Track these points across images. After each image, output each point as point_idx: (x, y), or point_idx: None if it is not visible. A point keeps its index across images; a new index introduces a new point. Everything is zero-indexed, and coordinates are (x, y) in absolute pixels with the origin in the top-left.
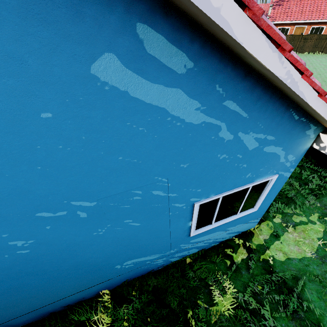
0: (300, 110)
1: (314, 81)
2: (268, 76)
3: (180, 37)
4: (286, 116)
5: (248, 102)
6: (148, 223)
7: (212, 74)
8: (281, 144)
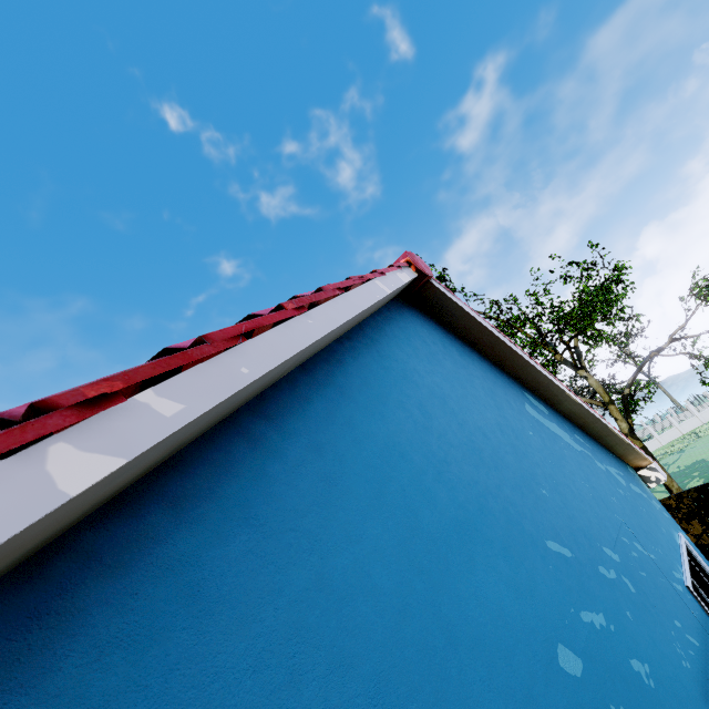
0: (605, 447)
1: (594, 411)
2: (575, 414)
3: (535, 398)
4: (605, 451)
5: (581, 437)
6: (700, 641)
7: (556, 417)
8: (633, 483)
